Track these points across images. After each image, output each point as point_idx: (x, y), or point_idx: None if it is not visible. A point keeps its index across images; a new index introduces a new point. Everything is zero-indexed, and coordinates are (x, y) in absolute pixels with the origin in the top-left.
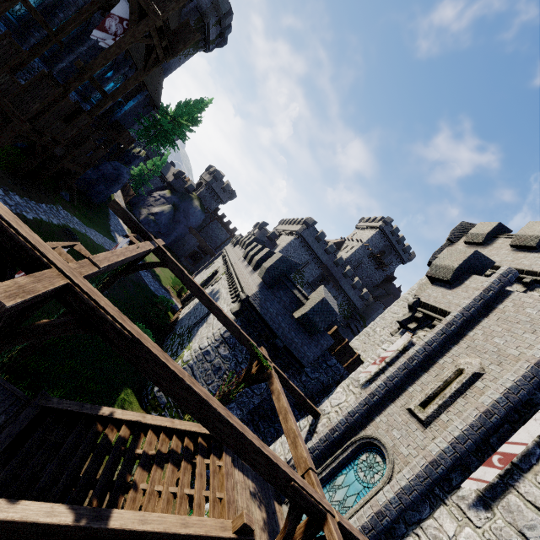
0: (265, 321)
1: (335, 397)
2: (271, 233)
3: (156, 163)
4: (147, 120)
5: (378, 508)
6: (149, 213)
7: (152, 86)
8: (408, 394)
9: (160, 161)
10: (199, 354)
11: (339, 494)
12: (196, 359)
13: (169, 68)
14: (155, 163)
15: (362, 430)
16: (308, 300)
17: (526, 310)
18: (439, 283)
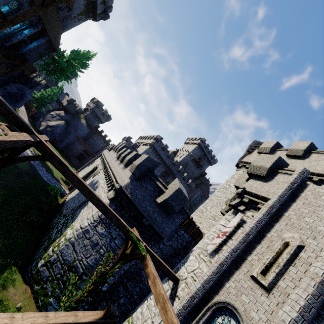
0: (134, 205)
1: (190, 264)
2: (134, 143)
3: (54, 91)
4: (47, 57)
5: None
6: (47, 125)
7: (52, 34)
8: (249, 262)
9: (57, 90)
10: (80, 233)
11: None
12: (77, 237)
13: (66, 26)
14: (54, 91)
15: (216, 295)
16: (167, 189)
17: (322, 197)
18: (256, 177)
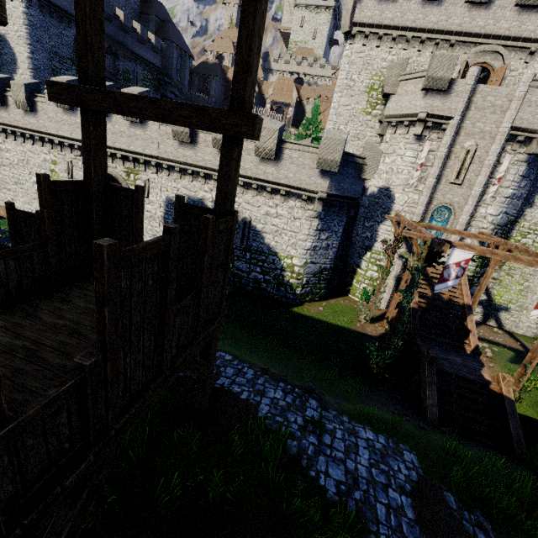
0: (345, 197)
1: (400, 201)
2: None
3: None
4: None
5: (465, 225)
6: None
7: None
8: (445, 176)
9: None
10: (311, 253)
11: (433, 232)
12: (311, 257)
13: None
14: None
15: (430, 205)
16: (367, 160)
17: (488, 99)
18: (434, 92)
